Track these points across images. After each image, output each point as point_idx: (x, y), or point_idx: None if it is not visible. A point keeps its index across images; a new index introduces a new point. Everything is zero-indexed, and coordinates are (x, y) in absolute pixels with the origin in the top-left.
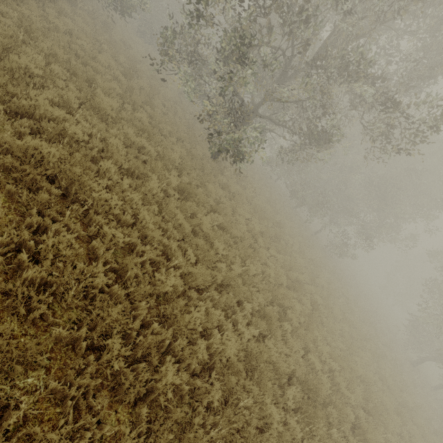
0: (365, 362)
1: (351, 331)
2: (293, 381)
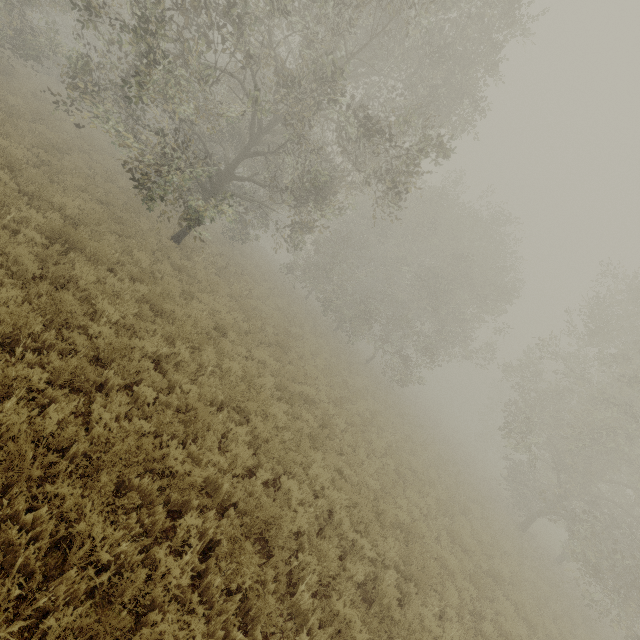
0: (423, 511)
1: (403, 471)
2: (229, 514)
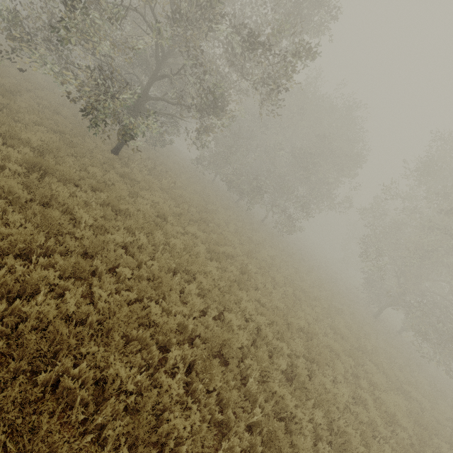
0: (314, 317)
1: (298, 293)
2: (196, 342)
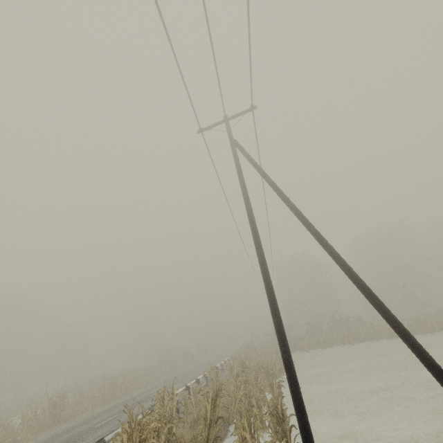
0: None
1: None
2: None
